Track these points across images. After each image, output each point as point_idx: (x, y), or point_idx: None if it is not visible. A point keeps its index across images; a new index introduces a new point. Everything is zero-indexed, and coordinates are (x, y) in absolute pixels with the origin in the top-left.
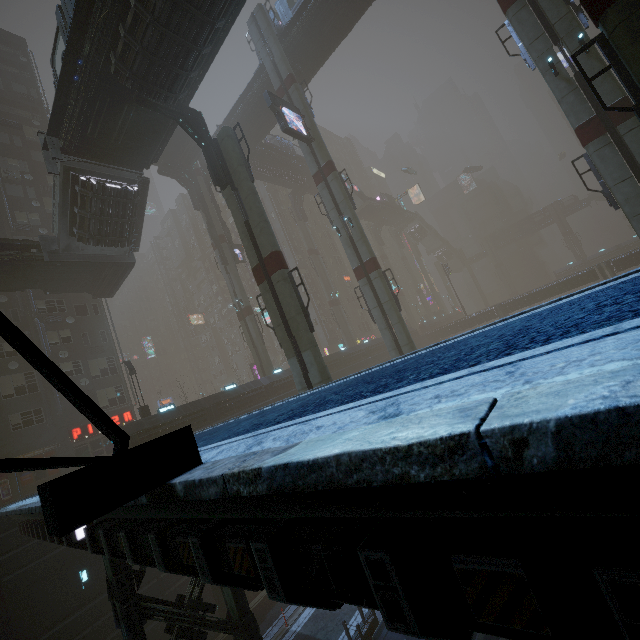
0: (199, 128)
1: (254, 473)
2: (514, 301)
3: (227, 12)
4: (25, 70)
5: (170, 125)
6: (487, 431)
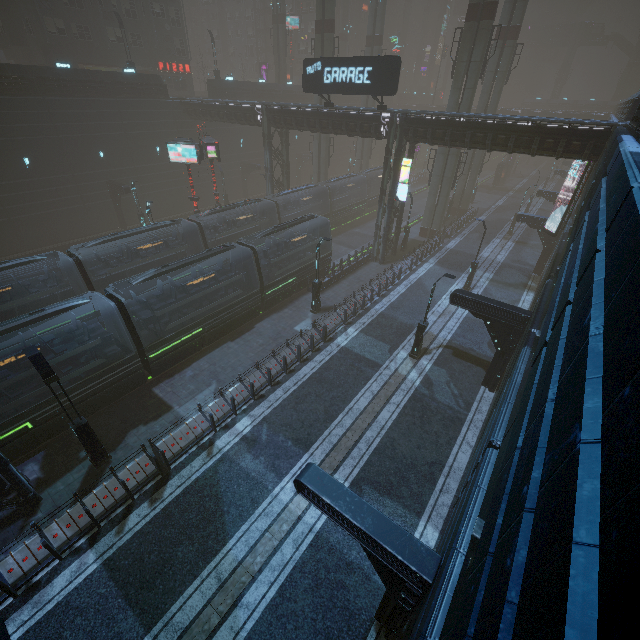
0: None
1: (343, 108)
2: None
3: None
4: None
5: None
6: (354, 109)
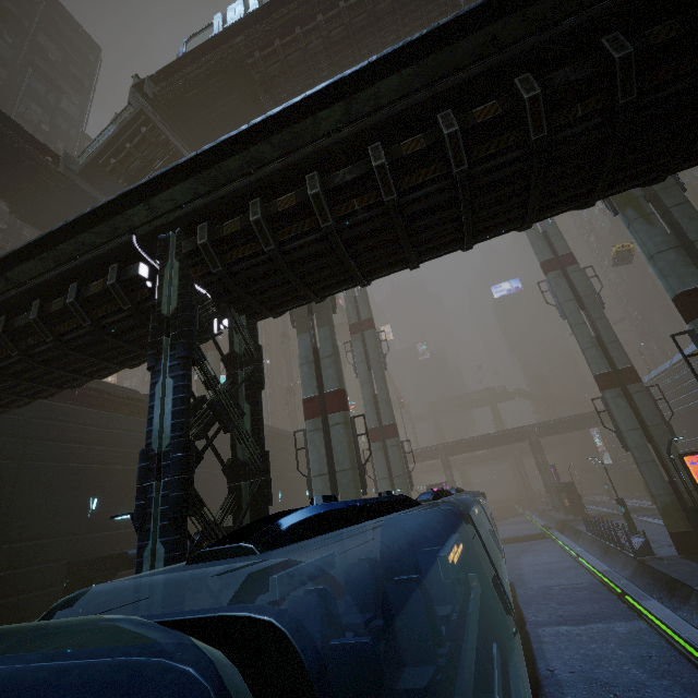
0: None
1: None
2: (457, 444)
3: None
4: (87, 65)
5: None
6: None
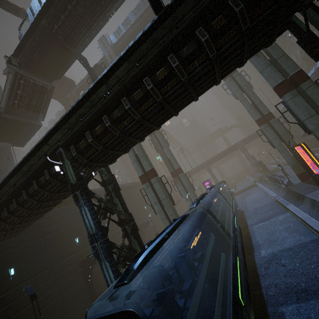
0: (86, 62)
1: None
2: (210, 160)
3: (102, 21)
4: None
5: (71, 61)
6: None
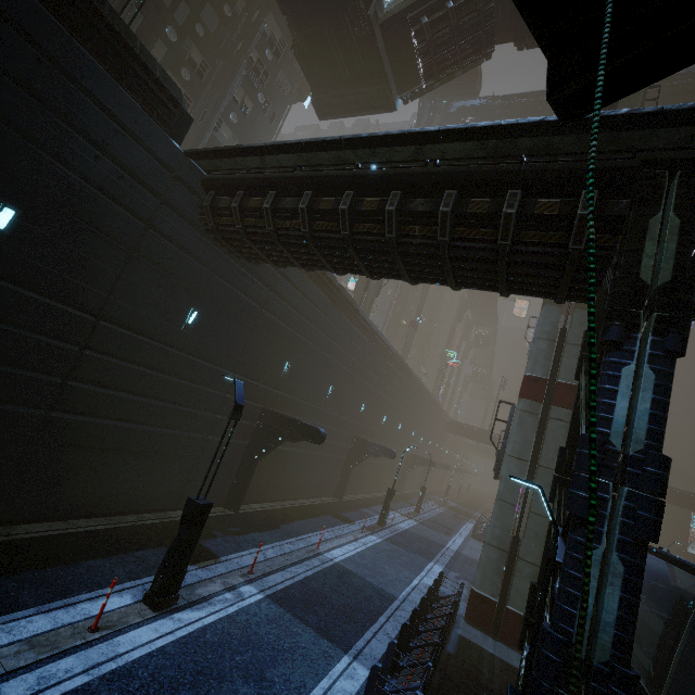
0: None
1: None
2: None
3: None
4: None
5: None
6: None
